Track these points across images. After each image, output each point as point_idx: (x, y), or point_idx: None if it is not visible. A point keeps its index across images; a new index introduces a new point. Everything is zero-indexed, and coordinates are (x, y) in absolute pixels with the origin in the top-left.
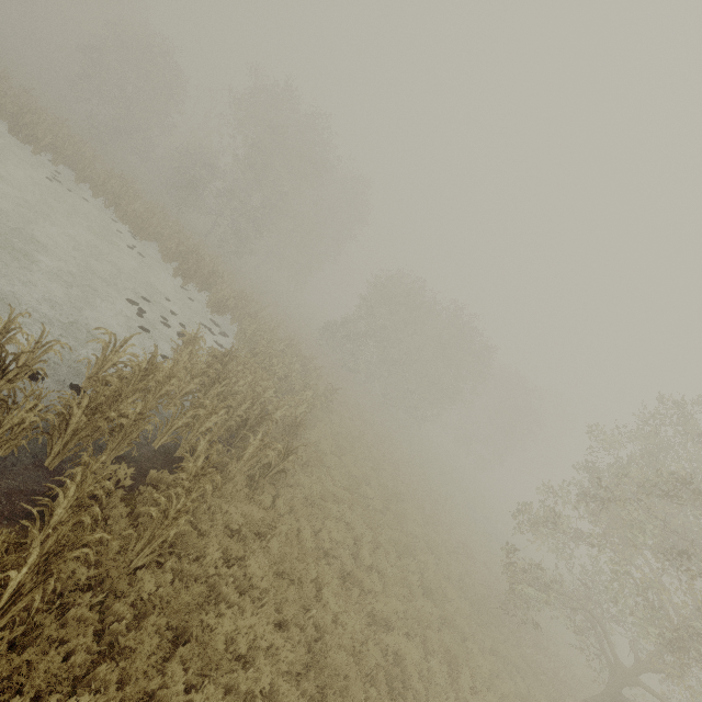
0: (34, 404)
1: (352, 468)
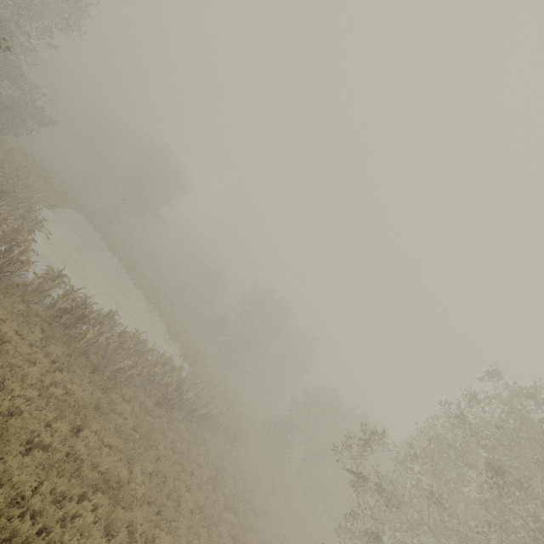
0: (108, 327)
1: (226, 465)
